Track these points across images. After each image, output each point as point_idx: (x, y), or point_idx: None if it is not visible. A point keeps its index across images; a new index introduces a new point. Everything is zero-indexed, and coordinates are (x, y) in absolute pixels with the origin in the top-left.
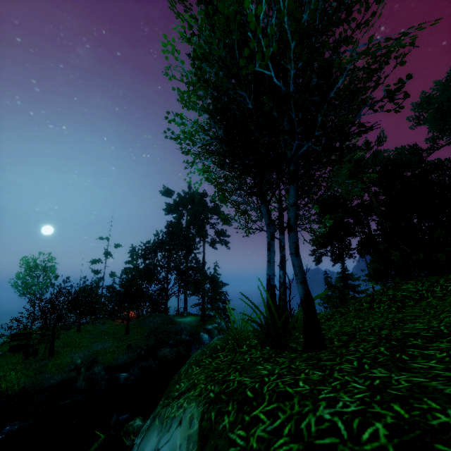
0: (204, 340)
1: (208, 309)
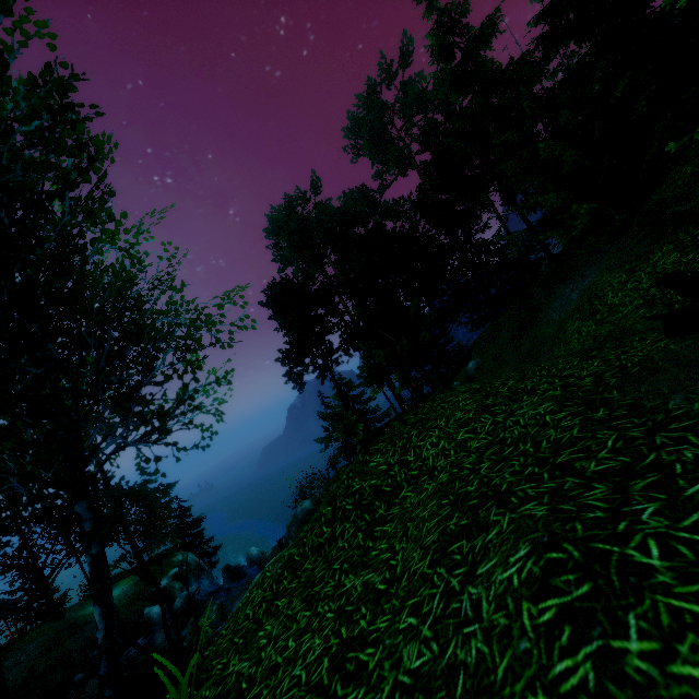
0: (156, 618)
1: (156, 544)
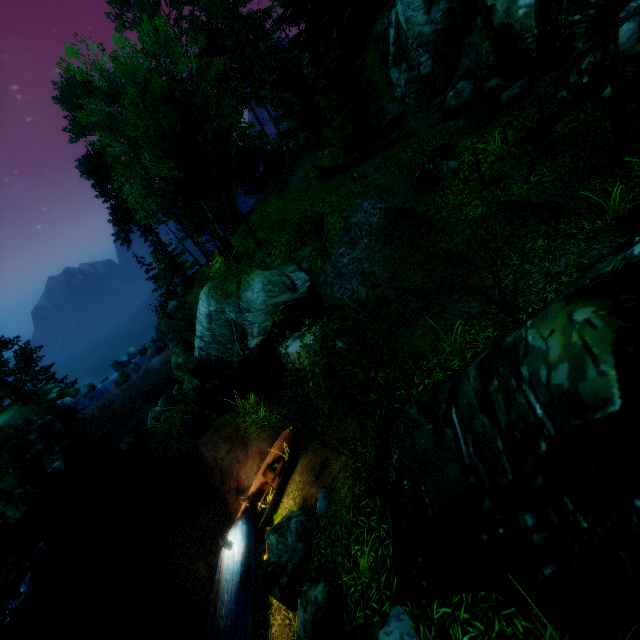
0: (70, 403)
1: (3, 399)
